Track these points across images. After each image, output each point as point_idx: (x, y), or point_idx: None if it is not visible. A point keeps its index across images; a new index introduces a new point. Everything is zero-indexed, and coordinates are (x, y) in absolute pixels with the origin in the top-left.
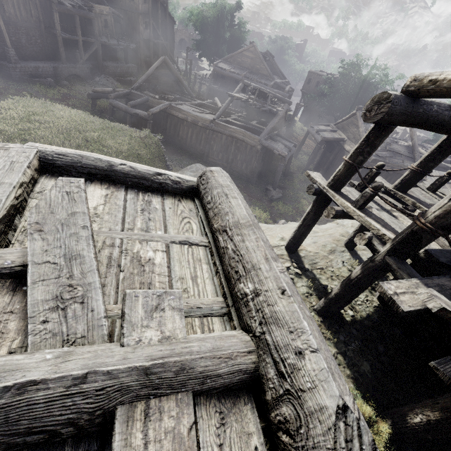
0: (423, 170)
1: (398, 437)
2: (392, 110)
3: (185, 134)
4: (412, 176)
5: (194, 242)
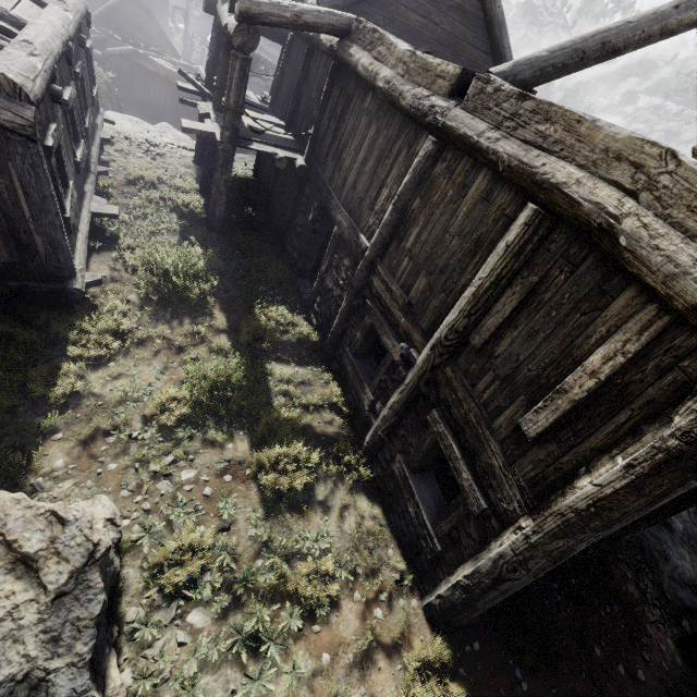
0: (277, 75)
1: (202, 187)
2: (210, 2)
3: (158, 95)
4: (274, 82)
5: (50, 3)
